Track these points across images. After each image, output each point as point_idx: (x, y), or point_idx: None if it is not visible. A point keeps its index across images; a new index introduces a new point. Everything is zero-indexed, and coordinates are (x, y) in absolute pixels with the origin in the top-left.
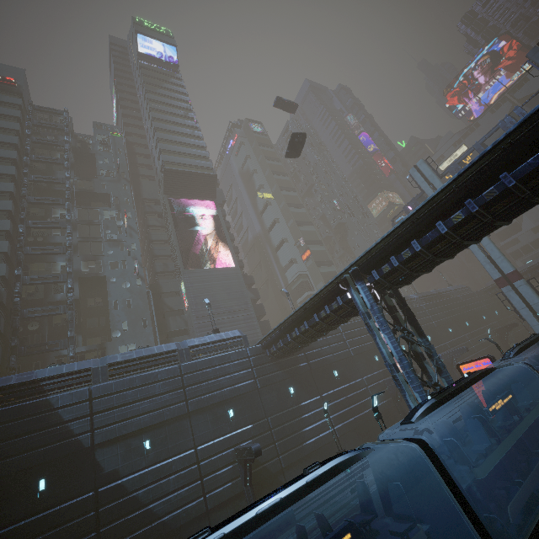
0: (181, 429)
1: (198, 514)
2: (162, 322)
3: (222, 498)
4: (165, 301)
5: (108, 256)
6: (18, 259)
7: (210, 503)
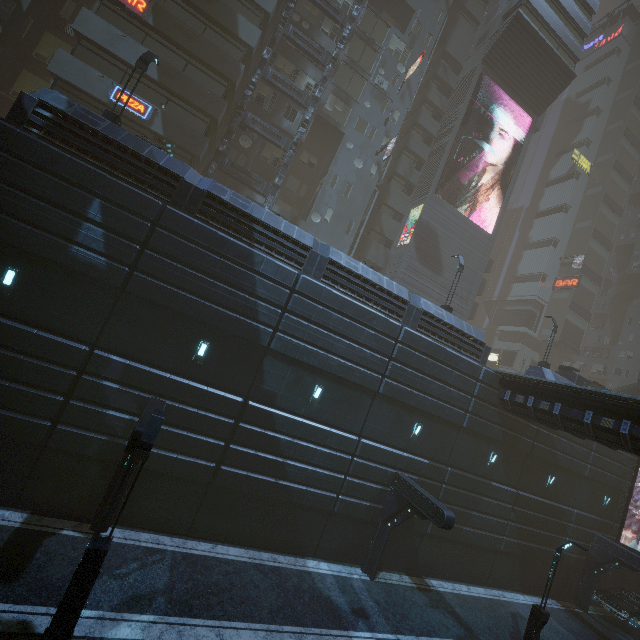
0: (358, 403)
1: (322, 507)
2: (363, 241)
3: (353, 512)
4: (382, 216)
5: (362, 107)
6: (274, 35)
7: (340, 507)
